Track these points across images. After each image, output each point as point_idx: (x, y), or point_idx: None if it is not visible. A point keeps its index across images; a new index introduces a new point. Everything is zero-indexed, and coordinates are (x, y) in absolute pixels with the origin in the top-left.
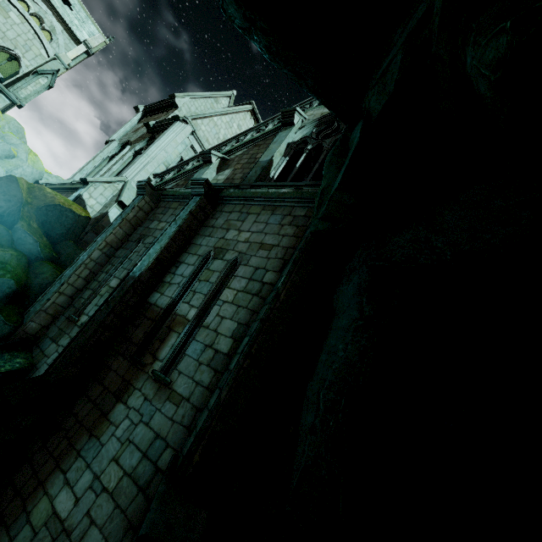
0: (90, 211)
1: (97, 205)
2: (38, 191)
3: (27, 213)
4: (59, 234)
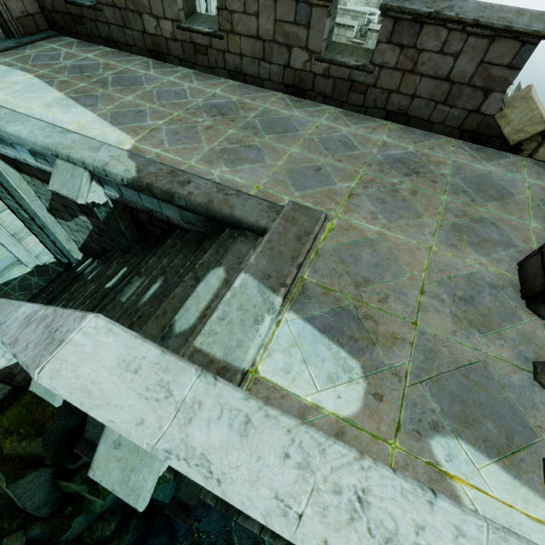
0: (15, 360)
1: (7, 355)
2: (18, 452)
3: (54, 460)
4: (73, 423)
